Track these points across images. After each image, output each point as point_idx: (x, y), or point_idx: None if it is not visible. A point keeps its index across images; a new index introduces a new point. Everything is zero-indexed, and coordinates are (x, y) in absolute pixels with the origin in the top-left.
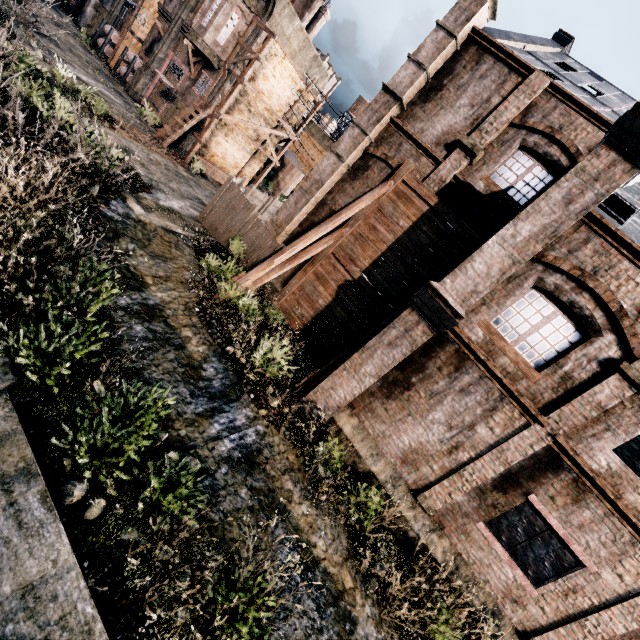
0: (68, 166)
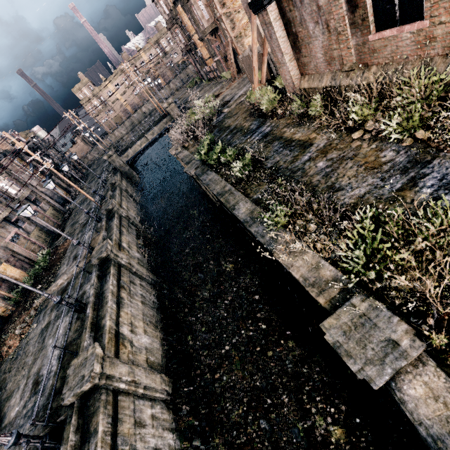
0: (200, 122)
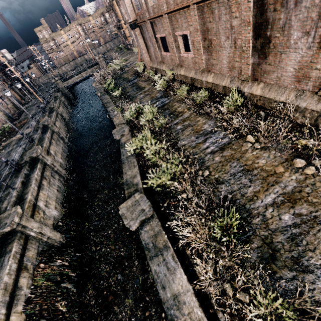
0: (110, 72)
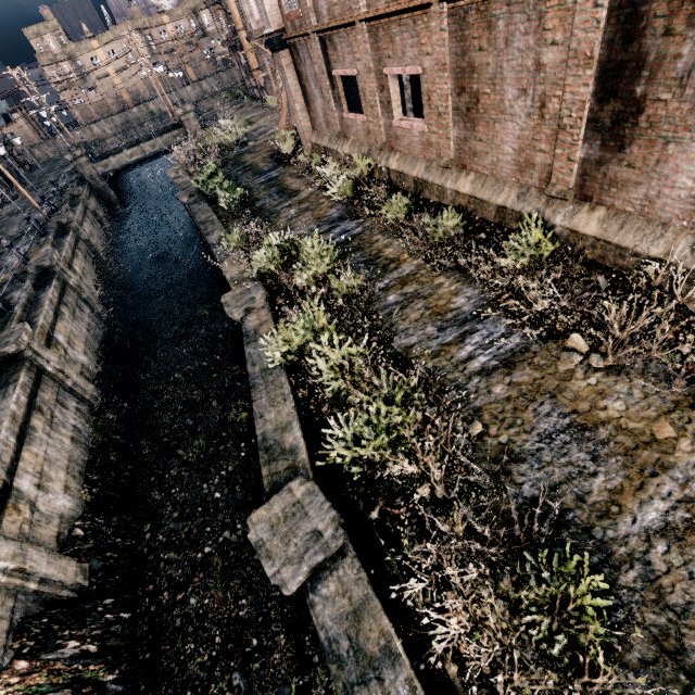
0: (214, 147)
